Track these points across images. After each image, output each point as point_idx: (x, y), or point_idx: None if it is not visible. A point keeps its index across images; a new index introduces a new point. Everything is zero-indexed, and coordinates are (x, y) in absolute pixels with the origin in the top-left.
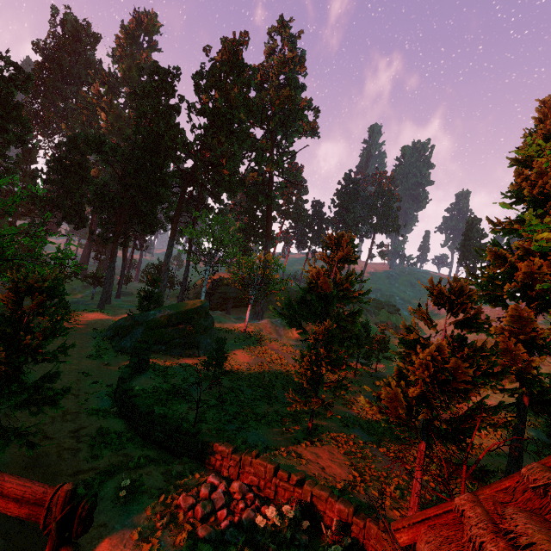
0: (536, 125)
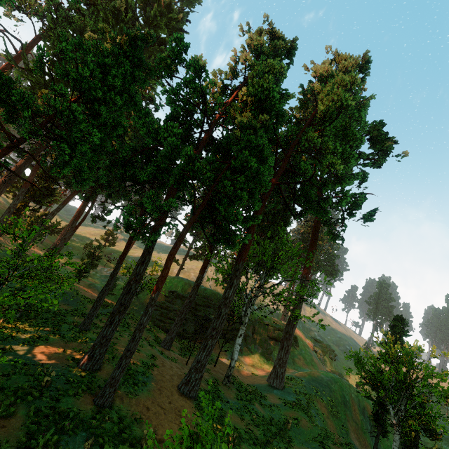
0: None
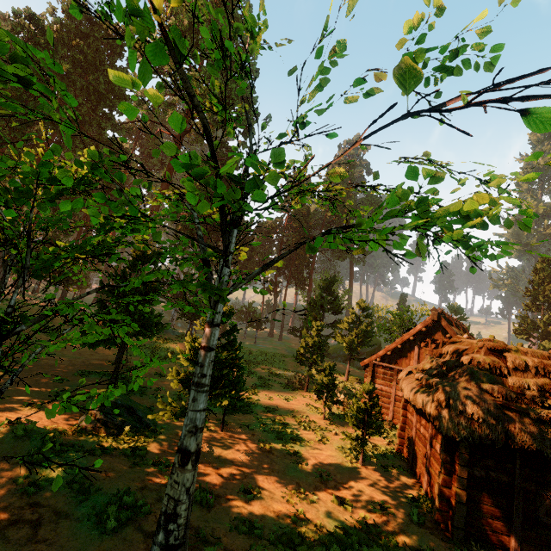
0: (535, 265)
